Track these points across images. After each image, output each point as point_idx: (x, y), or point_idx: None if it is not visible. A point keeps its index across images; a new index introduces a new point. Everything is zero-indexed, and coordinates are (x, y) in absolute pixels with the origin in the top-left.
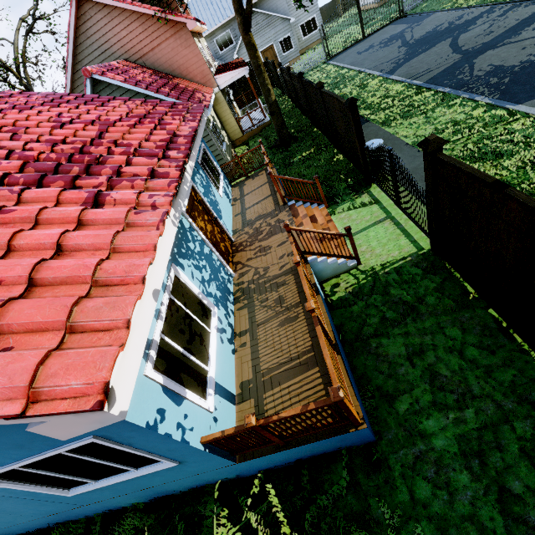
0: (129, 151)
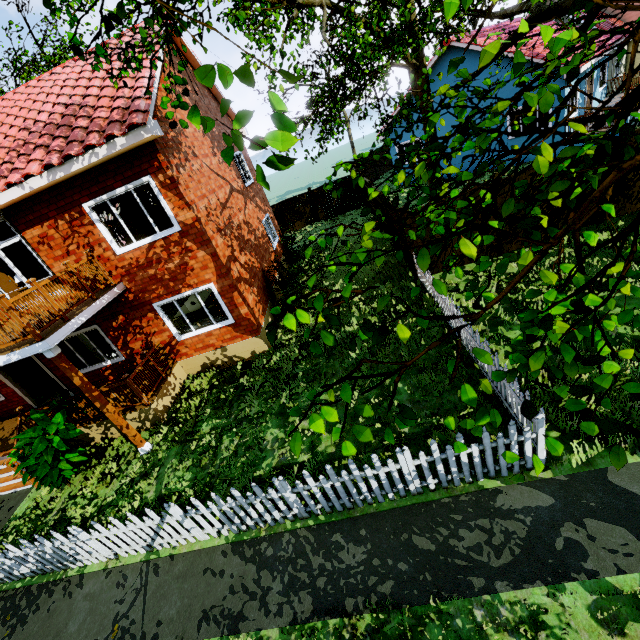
0: None
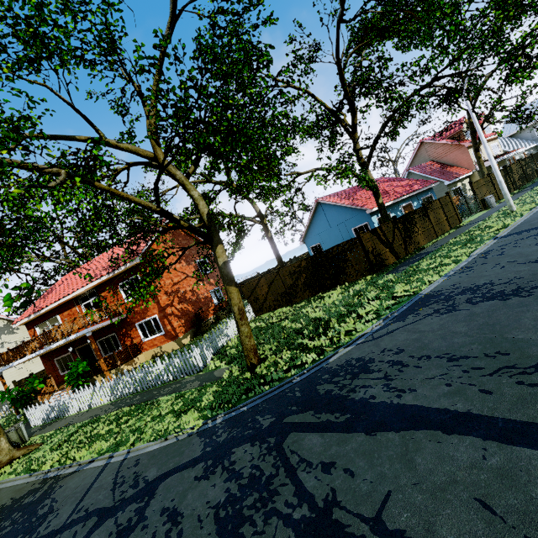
0: (395, 192)
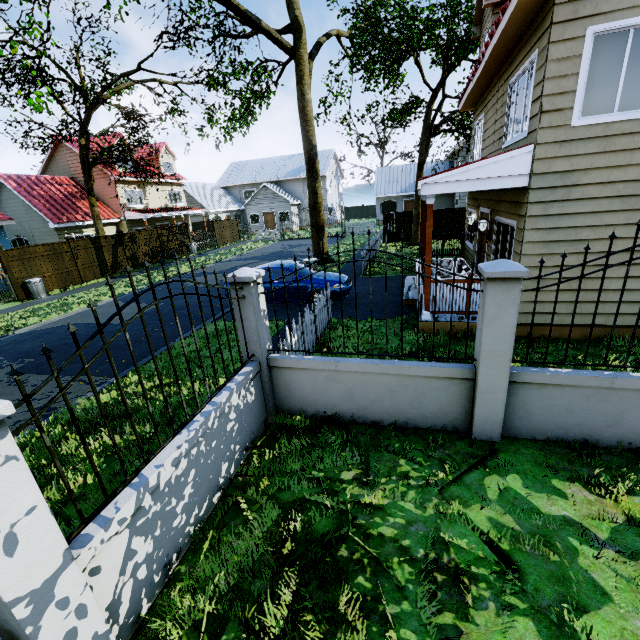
0: None
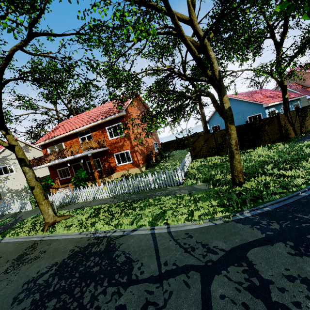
0: (279, 97)
